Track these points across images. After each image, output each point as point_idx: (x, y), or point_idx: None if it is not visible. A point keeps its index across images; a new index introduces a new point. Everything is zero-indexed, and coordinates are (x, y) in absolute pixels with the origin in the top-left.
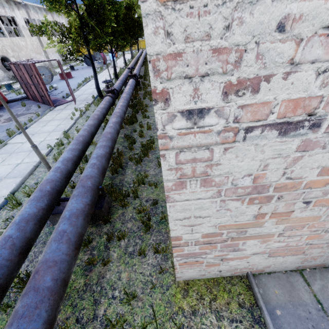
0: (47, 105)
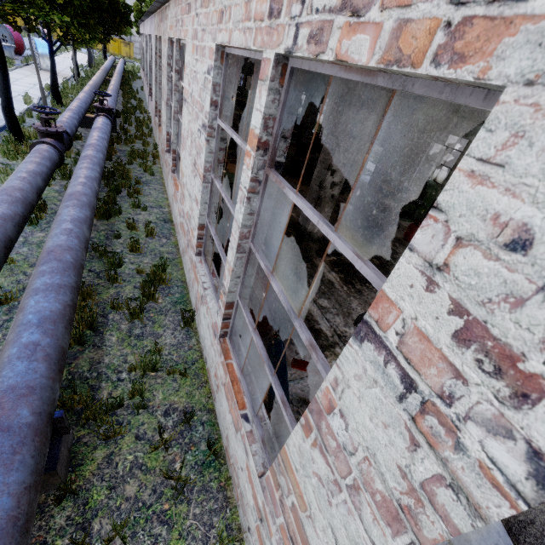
0: None
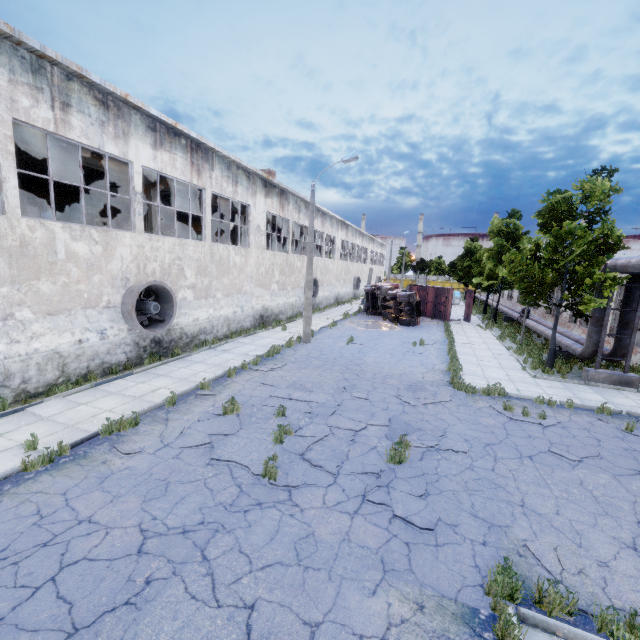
0: (436, 319)
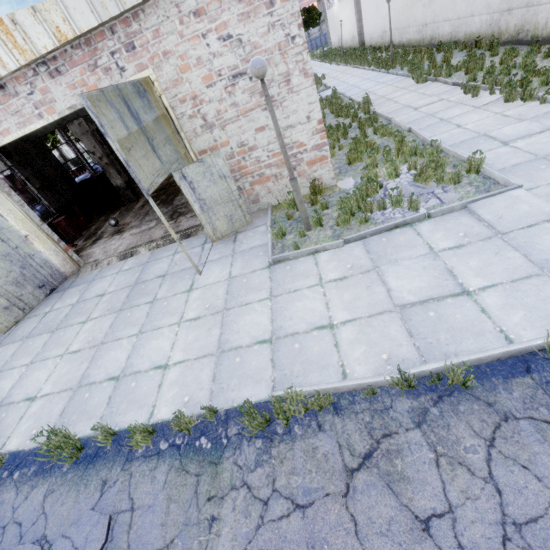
0: None
